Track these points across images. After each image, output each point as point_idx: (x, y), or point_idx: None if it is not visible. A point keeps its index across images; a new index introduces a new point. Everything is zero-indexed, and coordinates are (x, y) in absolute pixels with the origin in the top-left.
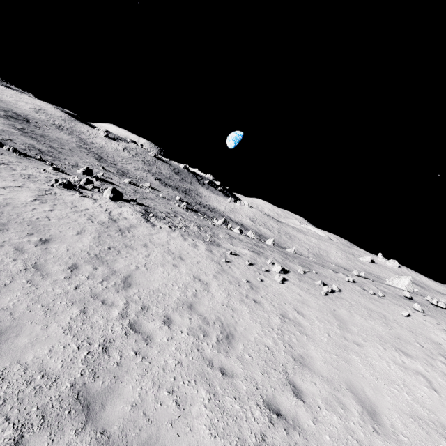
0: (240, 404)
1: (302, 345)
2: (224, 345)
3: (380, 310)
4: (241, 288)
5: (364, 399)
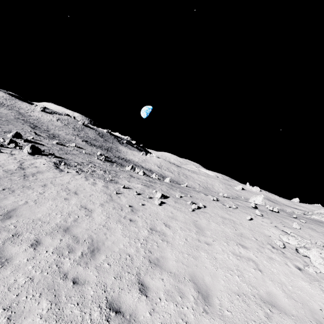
0: (81, 308)
1: (161, 249)
2: (86, 258)
3: (232, 217)
4: (122, 211)
5: (202, 286)
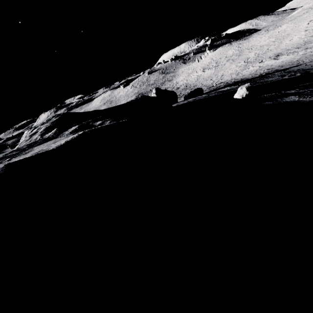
0: None
1: None
2: None
3: None
4: None
5: None
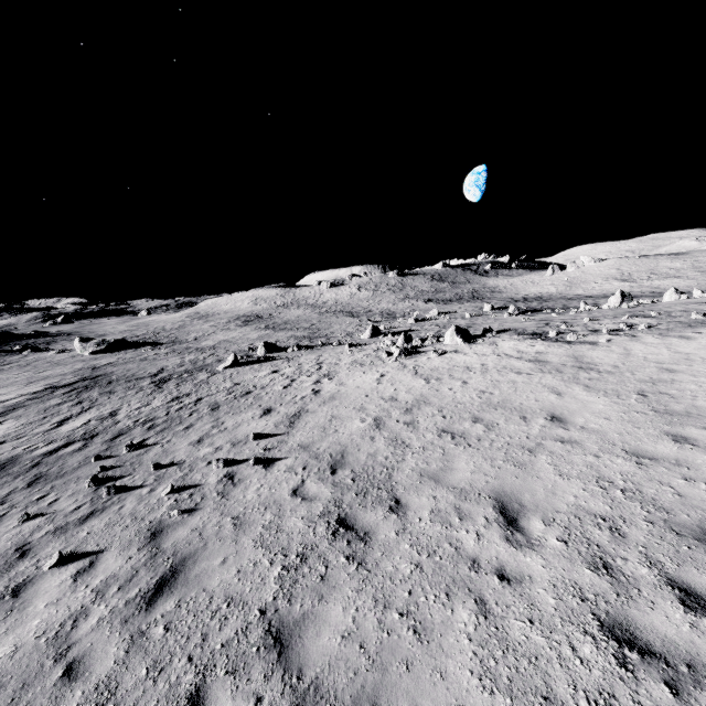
0: None
1: None
2: None
3: None
4: None
5: None
